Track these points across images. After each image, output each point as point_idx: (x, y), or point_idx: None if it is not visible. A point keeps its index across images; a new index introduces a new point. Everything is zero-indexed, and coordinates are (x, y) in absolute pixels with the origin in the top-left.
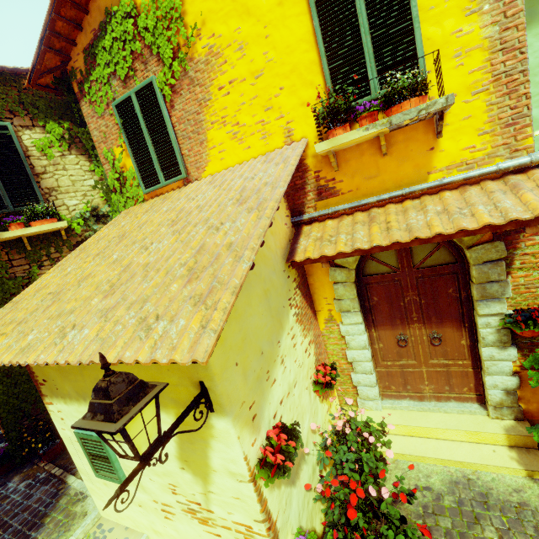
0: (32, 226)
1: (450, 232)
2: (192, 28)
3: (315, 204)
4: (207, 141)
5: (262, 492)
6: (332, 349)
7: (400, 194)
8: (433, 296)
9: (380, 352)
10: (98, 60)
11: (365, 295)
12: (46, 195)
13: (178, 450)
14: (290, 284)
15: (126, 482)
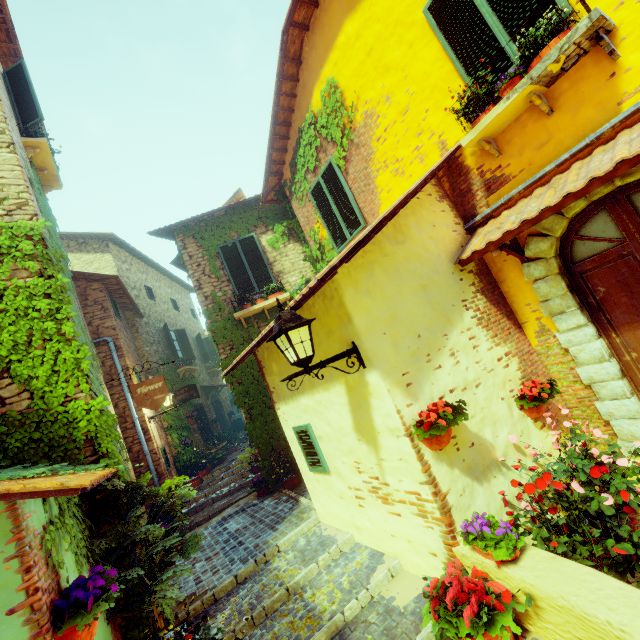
0: (269, 299)
1: (635, 153)
2: (351, 107)
3: (486, 201)
4: (376, 187)
5: (422, 453)
6: (556, 372)
7: (583, 146)
8: None
9: (636, 366)
10: (298, 166)
11: (585, 288)
12: (277, 277)
13: (353, 420)
14: (464, 286)
15: (293, 375)
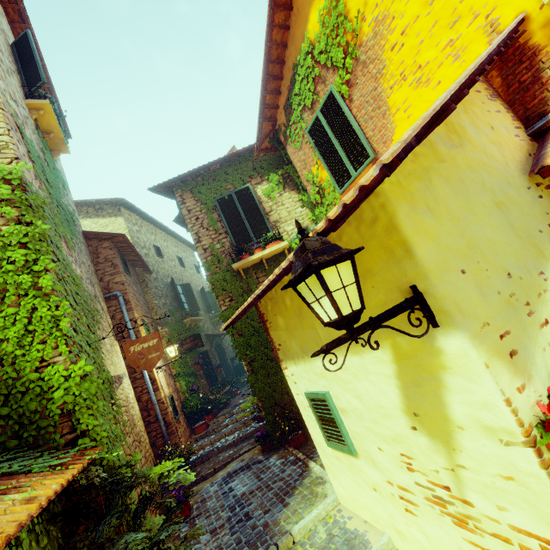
0: (267, 249)
1: None
2: (356, 18)
3: None
4: (389, 109)
5: None
6: None
7: None
8: None
9: None
10: (293, 106)
11: None
12: (273, 227)
13: (403, 400)
14: (545, 206)
15: (332, 344)
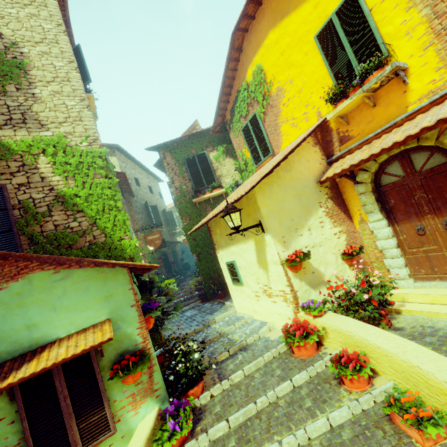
0: (213, 192)
1: (401, 140)
2: (269, 83)
3: (339, 148)
4: (281, 132)
5: (287, 273)
6: (367, 243)
7: (388, 127)
8: (437, 190)
9: (405, 242)
10: (235, 112)
11: (384, 200)
12: (218, 179)
13: (257, 258)
14: (321, 195)
15: (232, 233)
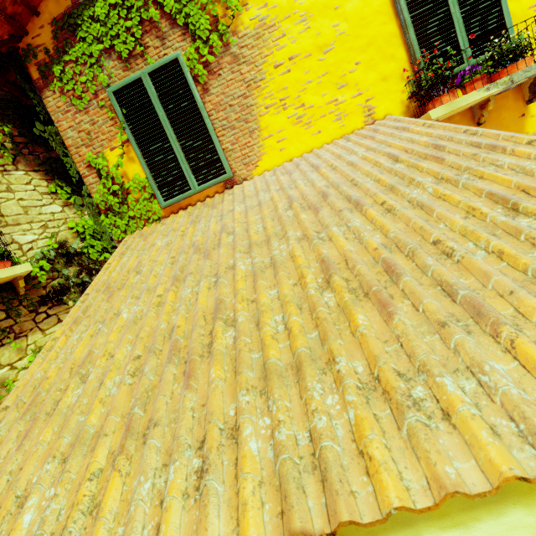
0: None
1: None
2: None
3: None
4: (260, 129)
5: None
6: None
7: None
8: None
9: None
10: (82, 33)
11: None
12: None
13: None
14: None
15: None
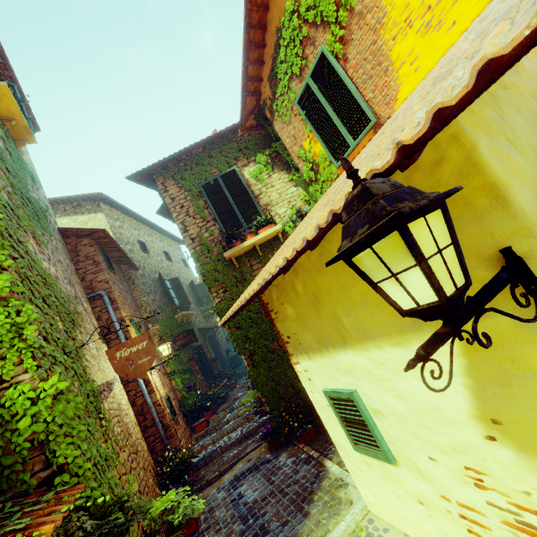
0: (259, 234)
1: None
2: None
3: None
4: (392, 63)
5: None
6: None
7: None
8: None
9: None
10: (278, 76)
11: None
12: (264, 211)
13: (475, 403)
14: None
15: (430, 344)
